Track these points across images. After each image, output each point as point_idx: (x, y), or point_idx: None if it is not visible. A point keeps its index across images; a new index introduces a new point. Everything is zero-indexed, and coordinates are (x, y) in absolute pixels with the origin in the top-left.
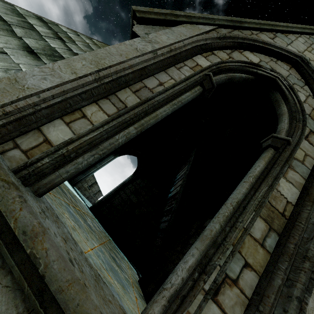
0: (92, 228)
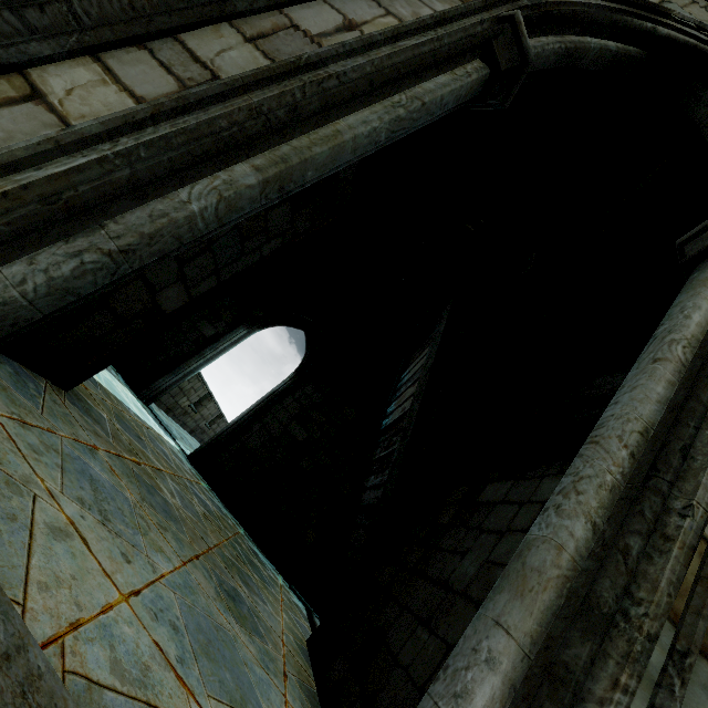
0: (177, 513)
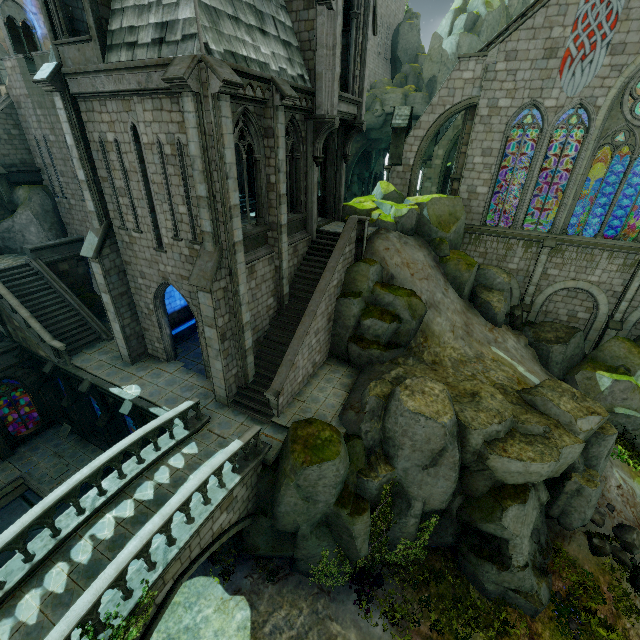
0: None
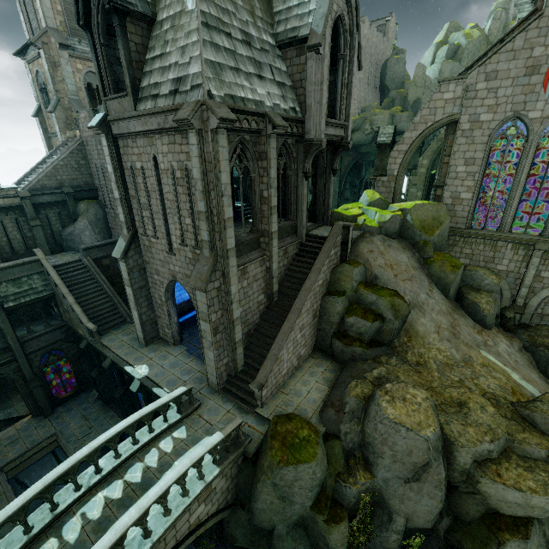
0: None
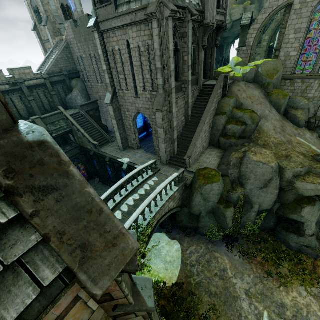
0: None
